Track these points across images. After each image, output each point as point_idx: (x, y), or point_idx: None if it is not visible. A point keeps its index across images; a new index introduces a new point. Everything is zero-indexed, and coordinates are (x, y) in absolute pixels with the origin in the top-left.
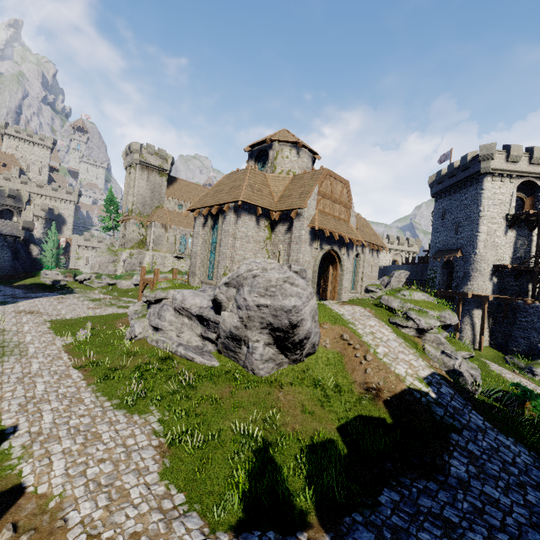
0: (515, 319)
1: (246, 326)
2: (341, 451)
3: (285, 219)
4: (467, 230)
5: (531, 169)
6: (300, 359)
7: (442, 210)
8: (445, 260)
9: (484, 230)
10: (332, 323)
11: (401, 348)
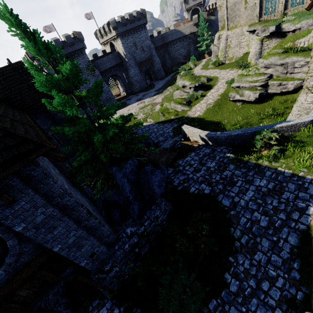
0: None
1: None
2: None
3: None
4: None
5: None
6: None
7: None
8: None
9: None
10: None
11: None
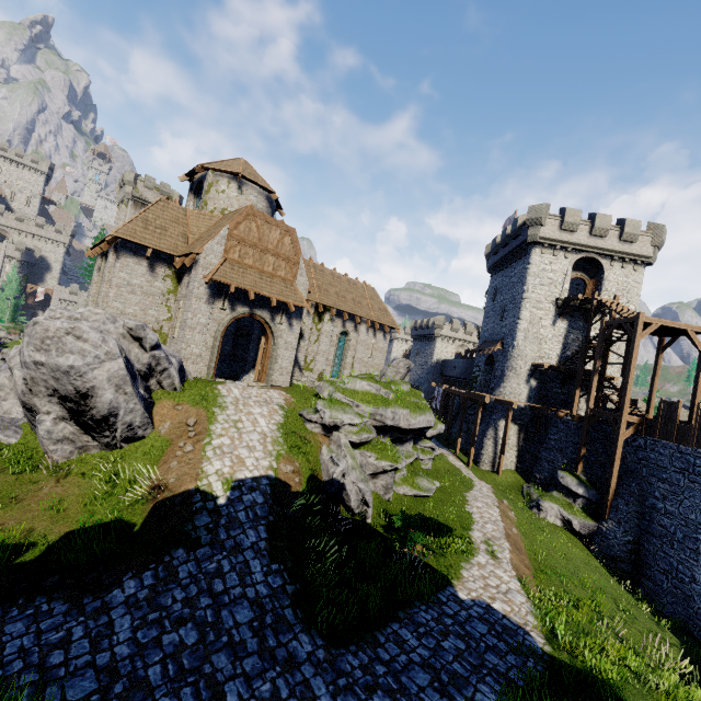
0: (546, 436)
1: (32, 392)
2: (21, 558)
3: (190, 268)
4: (511, 316)
5: (592, 242)
6: (116, 444)
7: (494, 289)
8: (485, 353)
9: (526, 317)
10: (192, 404)
11: (257, 442)
